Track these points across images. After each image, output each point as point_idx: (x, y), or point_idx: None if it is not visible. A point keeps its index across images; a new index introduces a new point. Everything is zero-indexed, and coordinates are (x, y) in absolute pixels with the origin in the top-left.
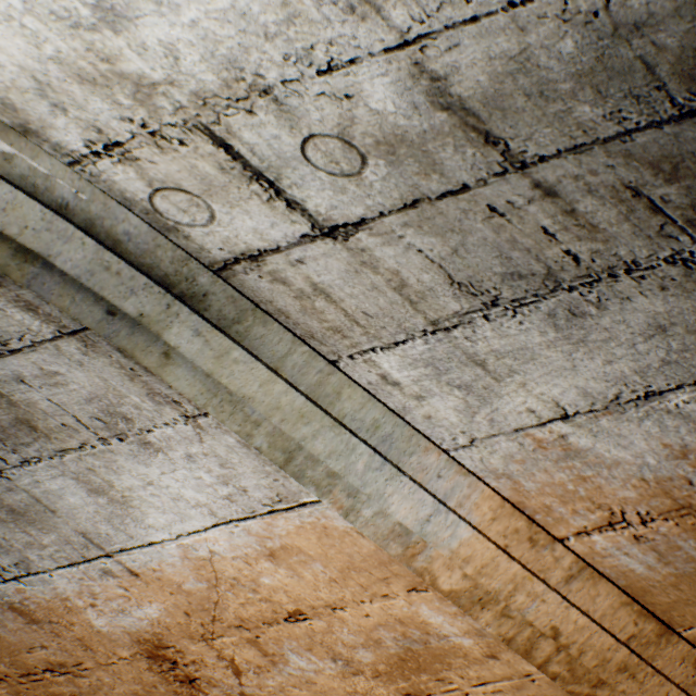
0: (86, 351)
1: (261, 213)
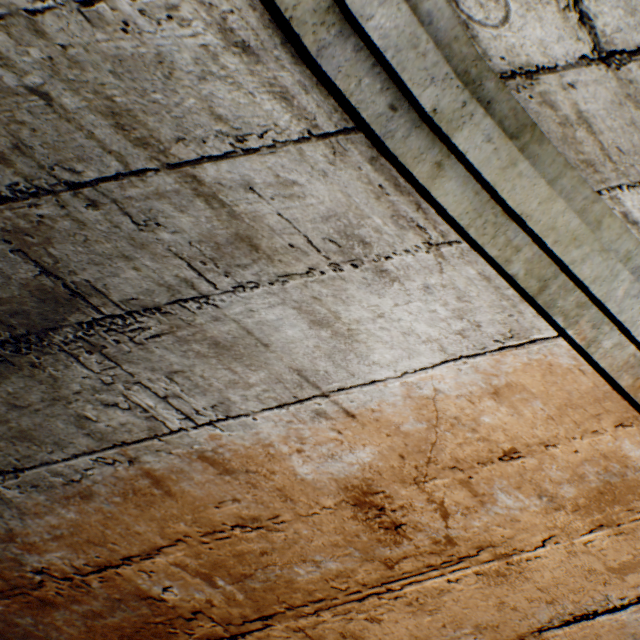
0: (332, 160)
1: (552, 23)
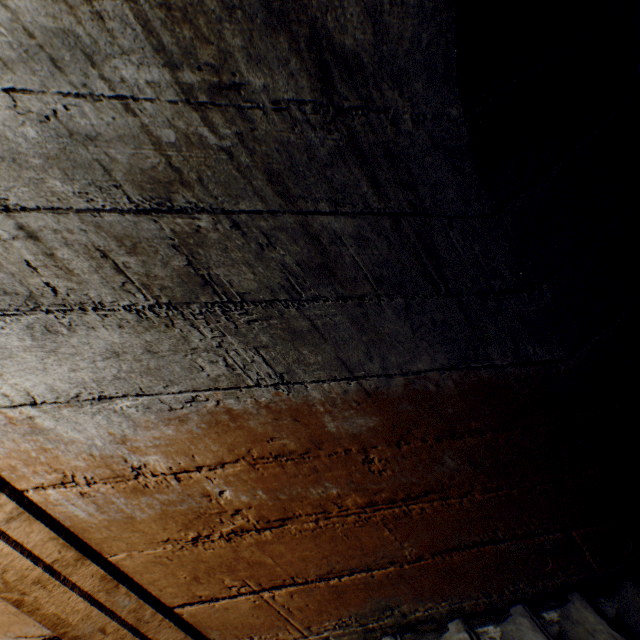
0: None
1: None
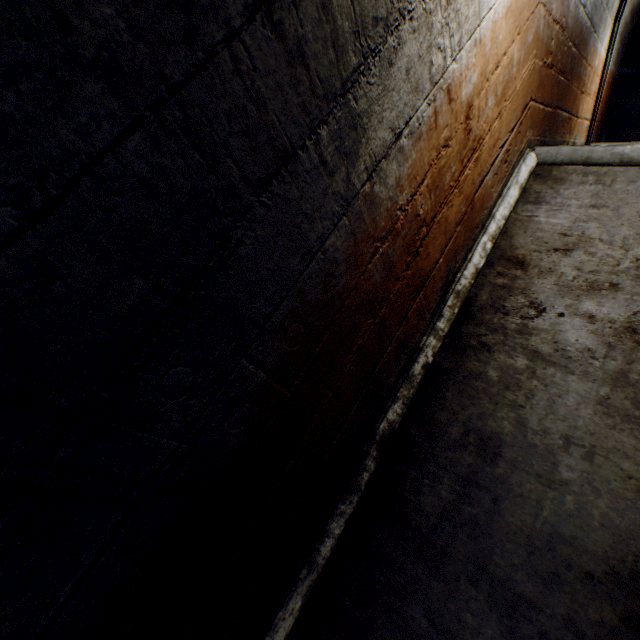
0: None
1: None
